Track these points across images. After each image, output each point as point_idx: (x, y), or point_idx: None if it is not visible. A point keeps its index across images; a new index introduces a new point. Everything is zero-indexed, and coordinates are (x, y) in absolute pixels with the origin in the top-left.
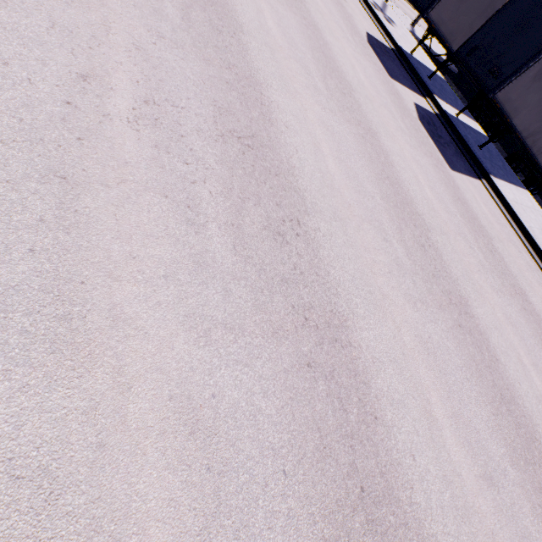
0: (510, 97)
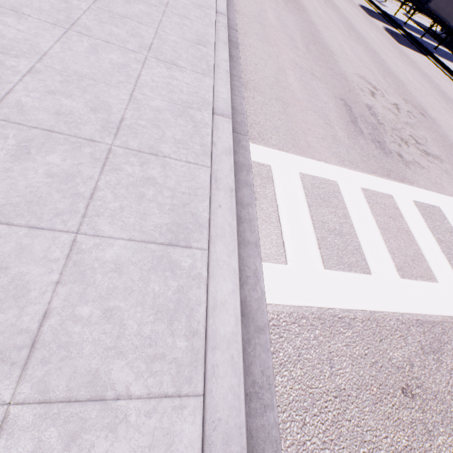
0: (440, 6)
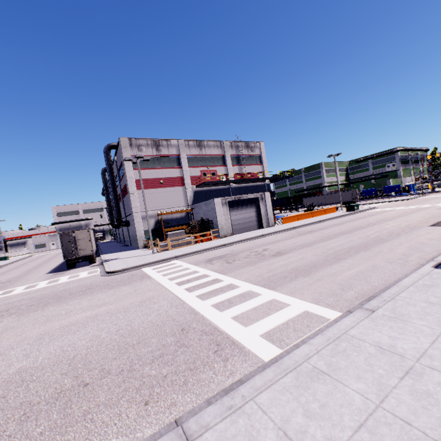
0: None
